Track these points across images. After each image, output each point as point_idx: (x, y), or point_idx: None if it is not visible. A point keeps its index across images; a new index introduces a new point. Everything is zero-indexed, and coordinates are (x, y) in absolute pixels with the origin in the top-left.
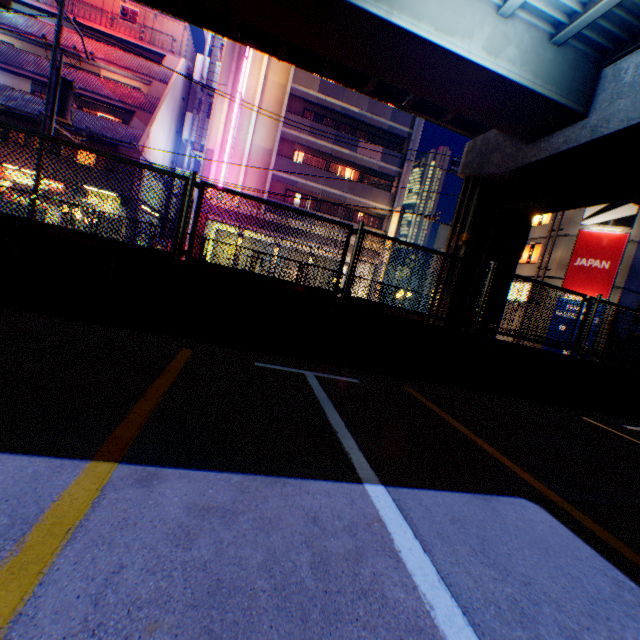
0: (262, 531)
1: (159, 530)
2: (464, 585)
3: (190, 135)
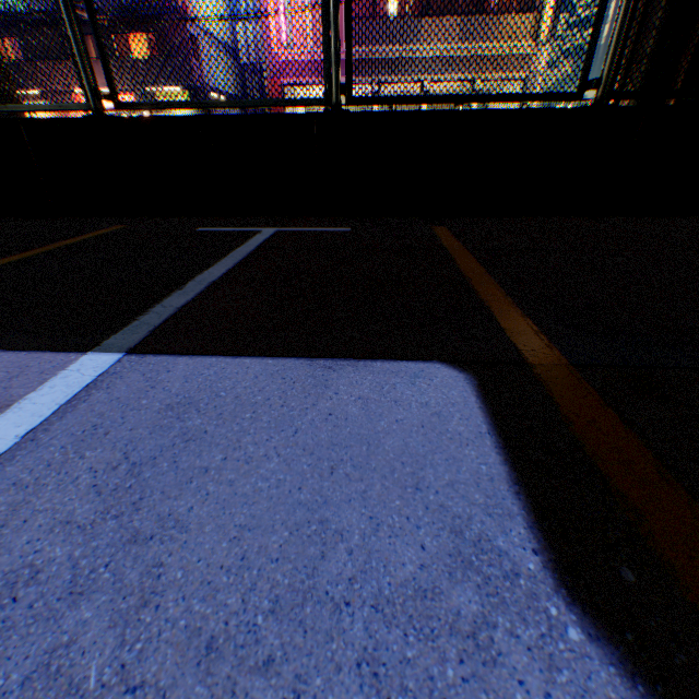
0: None
1: None
2: None
3: None
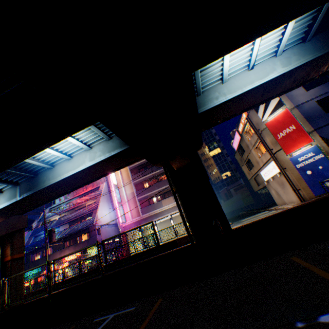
0: None
1: None
2: None
3: None
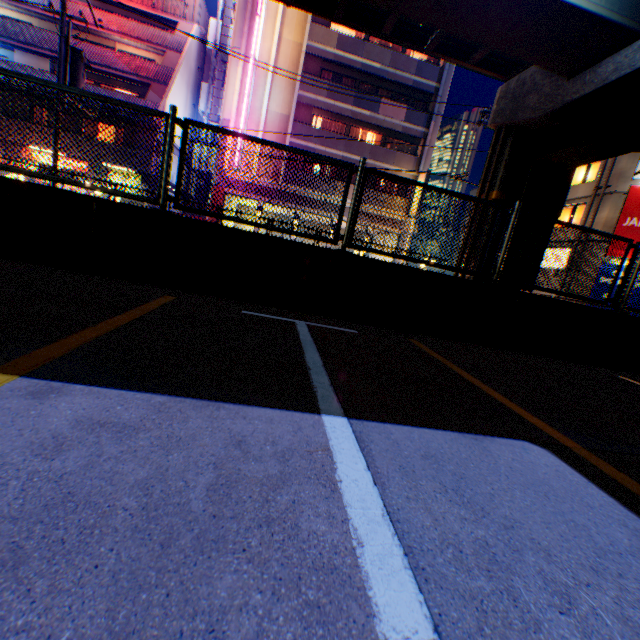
0: (162, 449)
1: (24, 439)
2: (417, 523)
3: (206, 107)
